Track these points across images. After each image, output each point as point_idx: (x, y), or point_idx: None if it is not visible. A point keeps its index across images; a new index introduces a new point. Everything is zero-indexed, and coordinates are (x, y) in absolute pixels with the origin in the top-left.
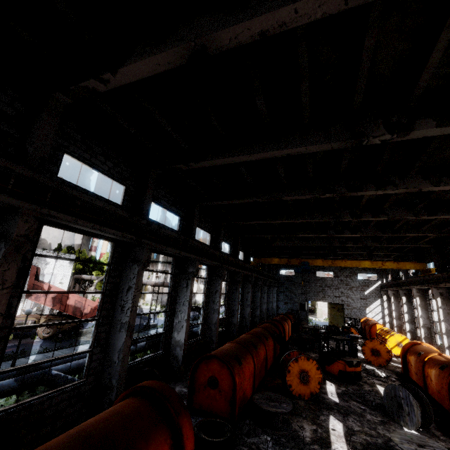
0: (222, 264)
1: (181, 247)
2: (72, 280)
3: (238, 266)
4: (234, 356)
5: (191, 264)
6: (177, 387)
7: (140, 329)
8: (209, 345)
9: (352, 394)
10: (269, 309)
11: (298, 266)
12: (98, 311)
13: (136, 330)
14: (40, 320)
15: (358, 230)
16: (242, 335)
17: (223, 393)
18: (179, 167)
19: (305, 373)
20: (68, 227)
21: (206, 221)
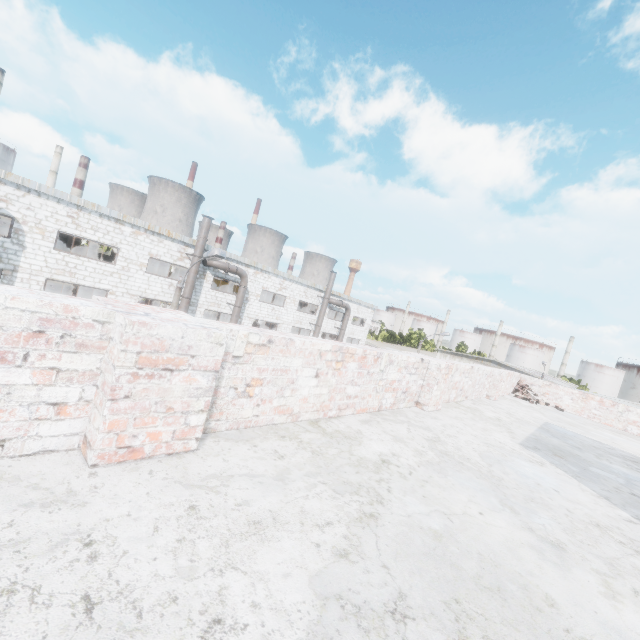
0: None
1: None
2: None
3: None
4: None
5: None
6: None
7: None
8: None
9: None
10: None
11: None
12: None
13: None
14: None
15: None
16: None
17: None
18: None
19: None
20: None
21: None
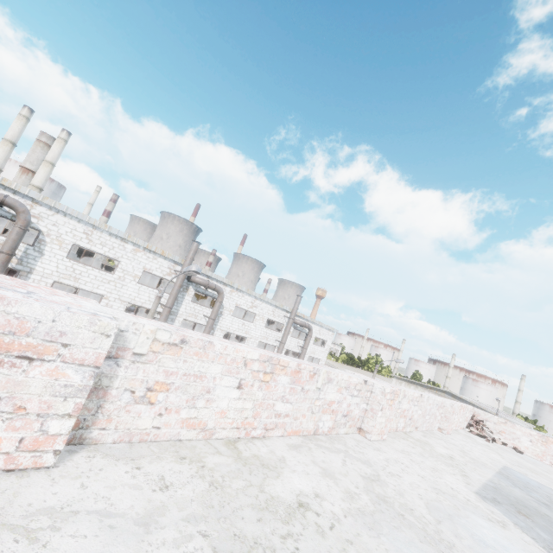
0: None
1: None
2: None
3: None
4: None
5: None
6: None
7: None
8: None
9: None
10: None
11: None
12: None
13: None
14: None
15: None
16: None
17: None
18: None
19: None
20: None
21: None
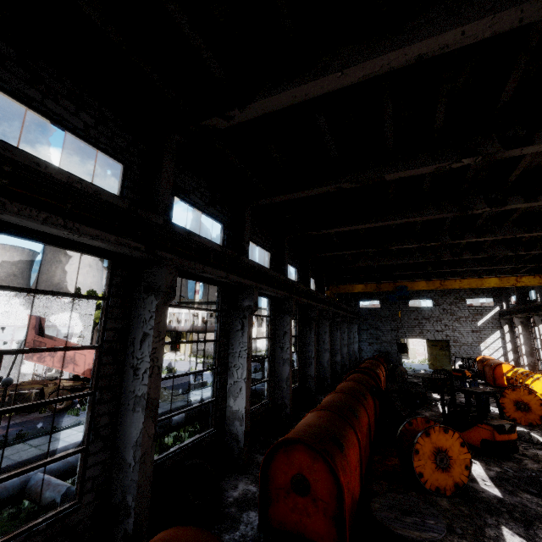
0: (290, 295)
1: (229, 268)
2: (95, 332)
3: (311, 297)
4: (330, 437)
5: (246, 295)
6: (240, 483)
7: (185, 389)
8: (280, 410)
9: (516, 480)
10: (350, 353)
11: (384, 295)
12: (92, 380)
13: (180, 391)
14: (49, 387)
15: (487, 232)
16: (329, 394)
17: (321, 504)
18: (213, 125)
19: (443, 453)
20: (5, 227)
21: (262, 233)
